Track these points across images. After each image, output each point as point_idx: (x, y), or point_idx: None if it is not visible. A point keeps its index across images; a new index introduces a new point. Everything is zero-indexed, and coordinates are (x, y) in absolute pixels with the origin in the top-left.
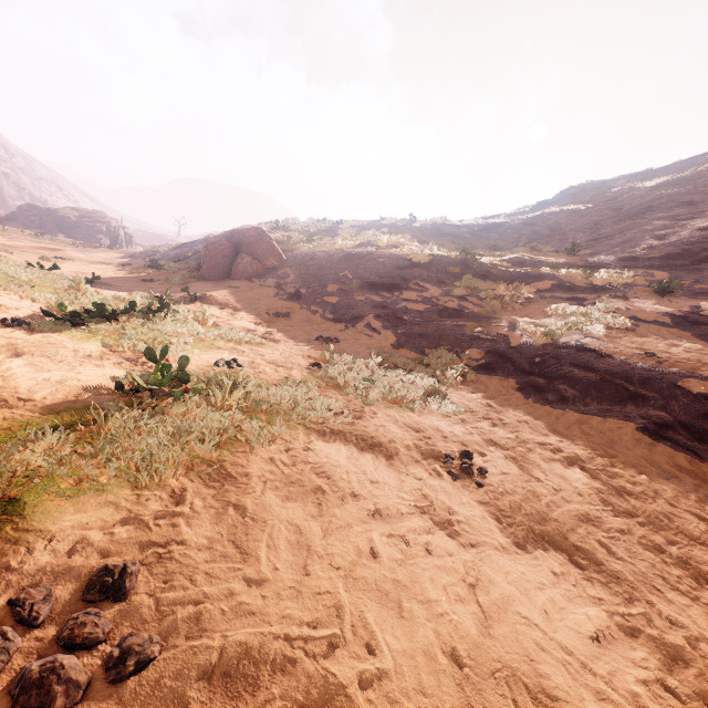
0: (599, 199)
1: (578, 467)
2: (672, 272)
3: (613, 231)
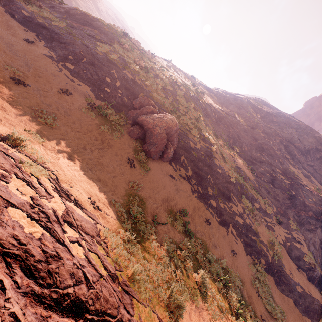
0: (248, 121)
1: None
2: (276, 209)
3: (255, 157)
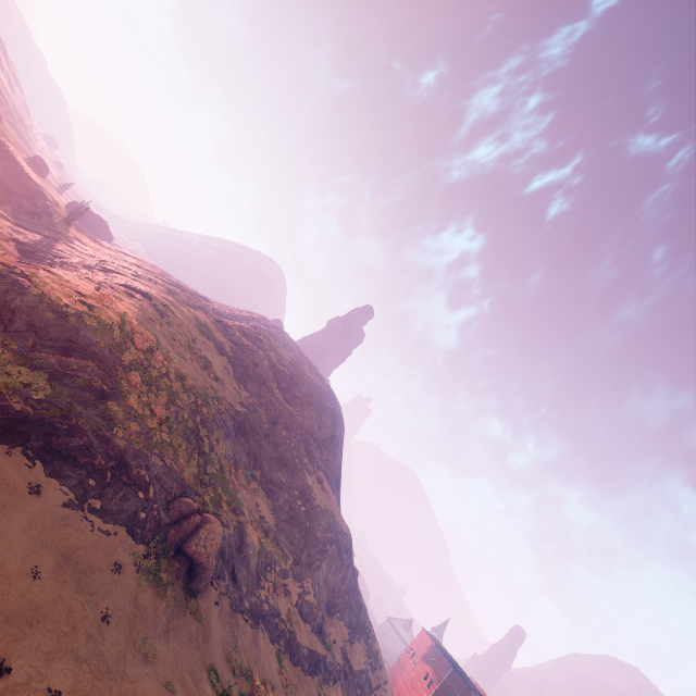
0: (270, 411)
1: (305, 693)
2: (293, 558)
3: (276, 479)
